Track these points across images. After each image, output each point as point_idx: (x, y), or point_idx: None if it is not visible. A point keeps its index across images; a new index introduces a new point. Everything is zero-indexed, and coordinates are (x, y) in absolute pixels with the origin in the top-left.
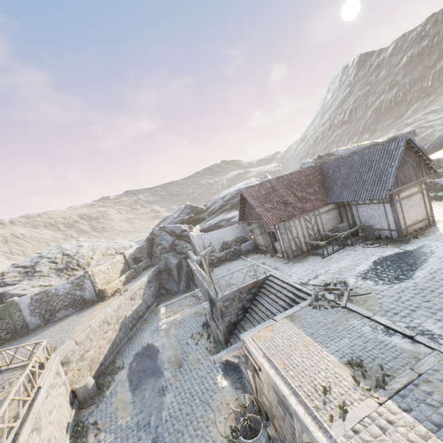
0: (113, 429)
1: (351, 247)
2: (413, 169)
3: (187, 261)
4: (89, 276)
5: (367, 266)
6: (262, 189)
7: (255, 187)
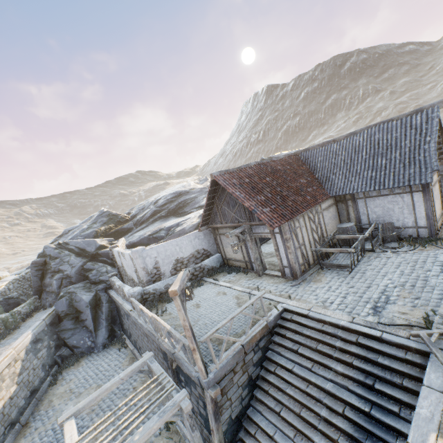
0: None
1: (374, 253)
2: None
3: (108, 294)
4: None
5: None
6: (243, 175)
7: (233, 173)
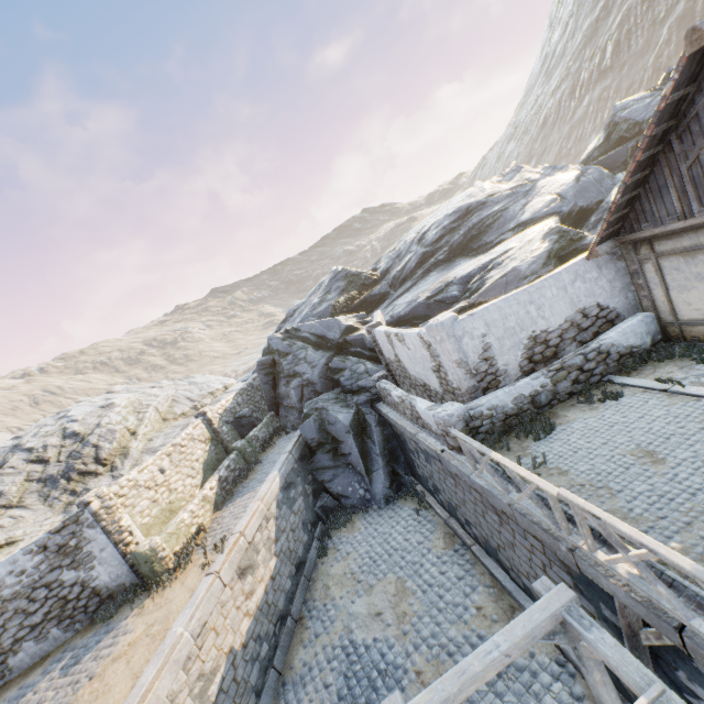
0: None
1: None
2: None
3: (377, 412)
4: (95, 517)
5: None
6: None
7: None
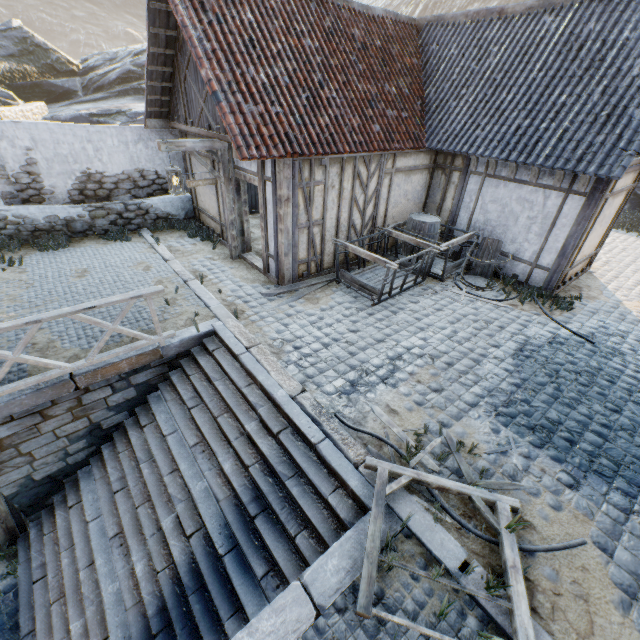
0: None
1: (439, 284)
2: None
3: None
4: None
5: (508, 373)
6: (247, 0)
7: None
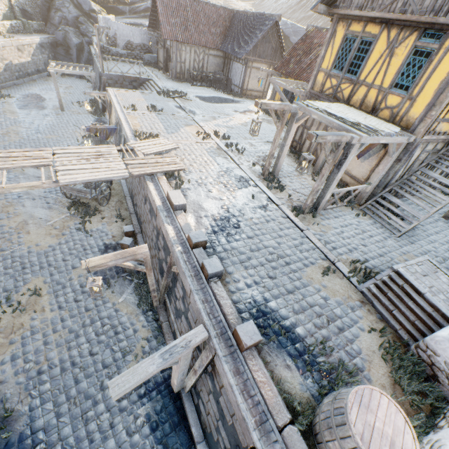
0: (3, 118)
1: (214, 89)
2: (272, 51)
3: (90, 49)
4: None
5: (207, 96)
6: (175, 1)
7: None
